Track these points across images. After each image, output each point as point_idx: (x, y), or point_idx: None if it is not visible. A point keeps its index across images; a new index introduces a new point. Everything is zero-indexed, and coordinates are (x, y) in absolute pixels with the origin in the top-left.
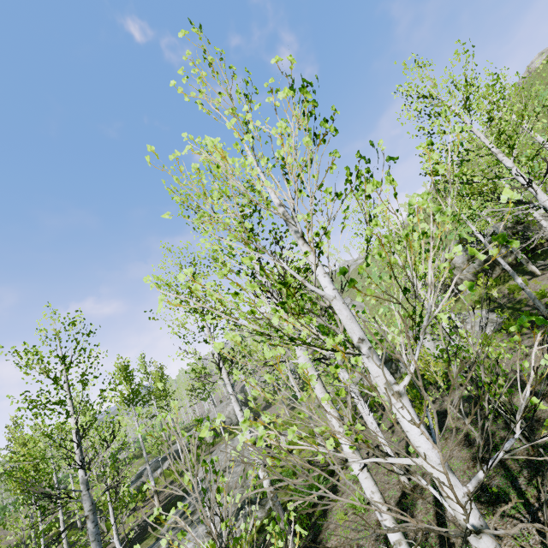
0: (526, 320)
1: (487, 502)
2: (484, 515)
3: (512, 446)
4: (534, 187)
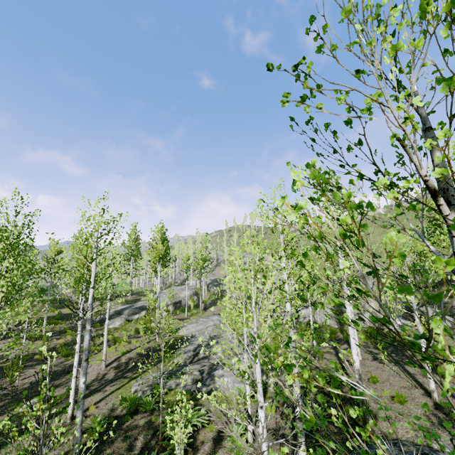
0: None
1: None
2: None
3: None
4: None
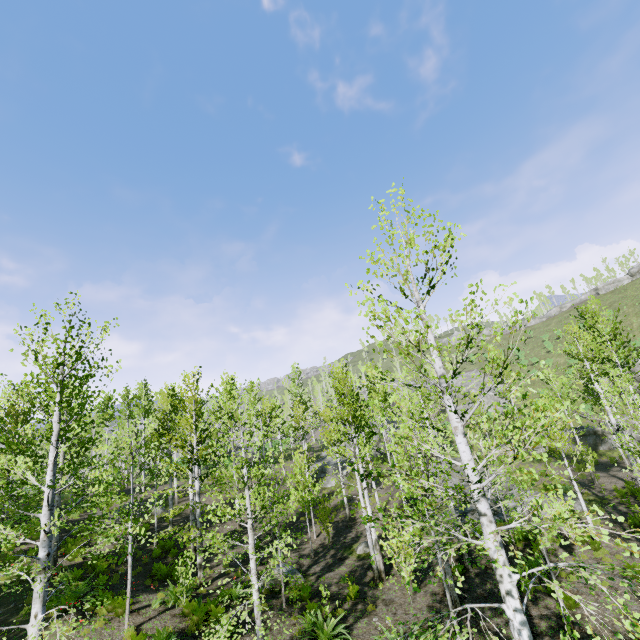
0: None
1: None
2: None
3: None
4: None
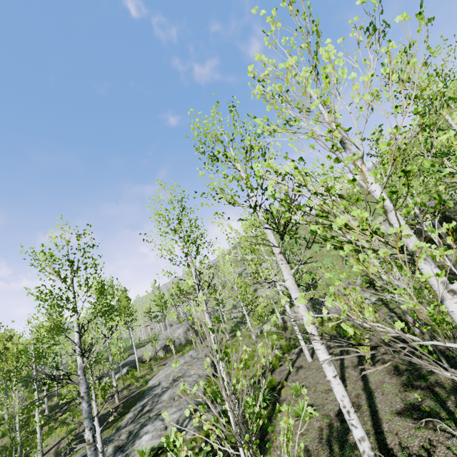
0: None
1: (420, 418)
2: (417, 428)
3: (438, 377)
4: None
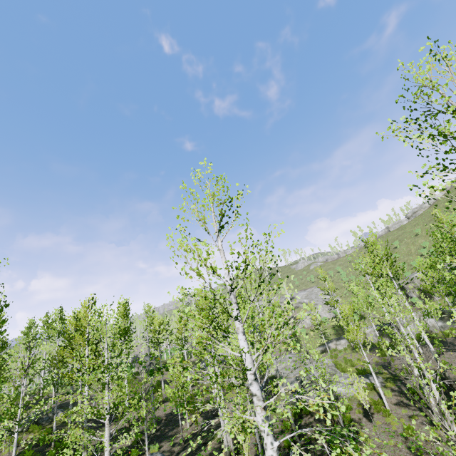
0: None
1: None
2: None
3: None
4: None
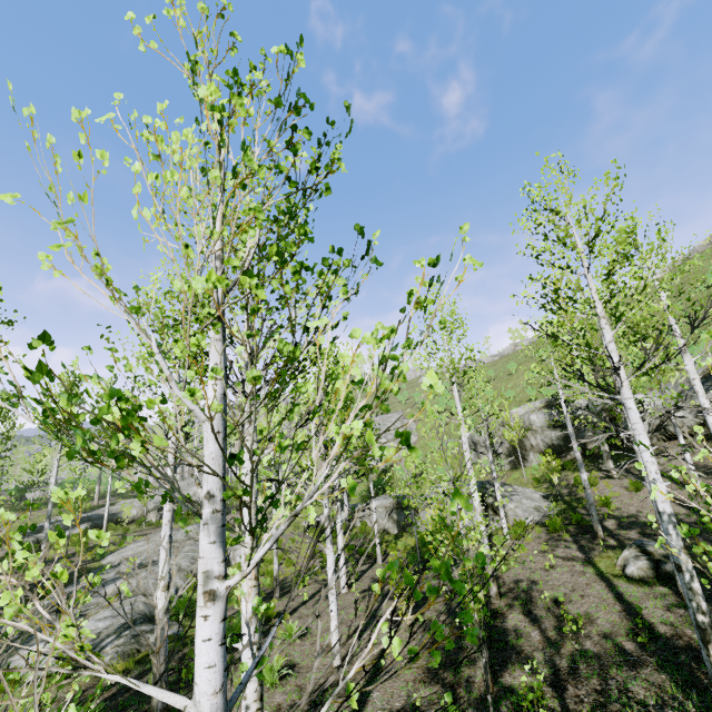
0: (396, 568)
1: None
2: None
3: (475, 673)
4: (623, 376)
